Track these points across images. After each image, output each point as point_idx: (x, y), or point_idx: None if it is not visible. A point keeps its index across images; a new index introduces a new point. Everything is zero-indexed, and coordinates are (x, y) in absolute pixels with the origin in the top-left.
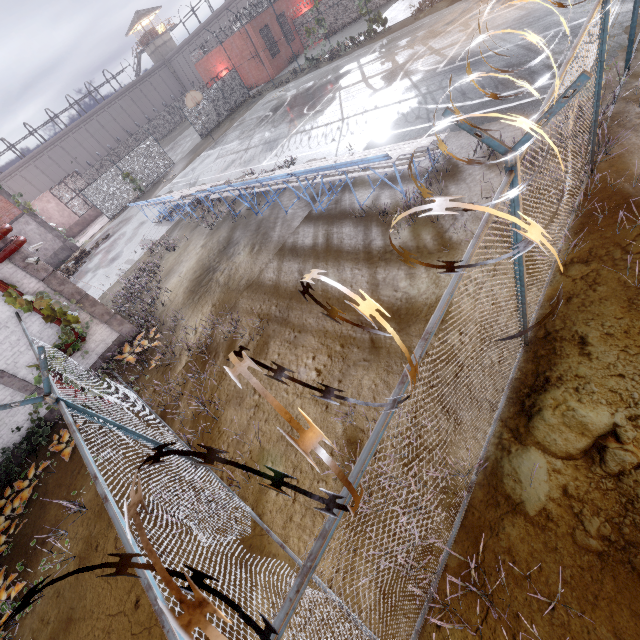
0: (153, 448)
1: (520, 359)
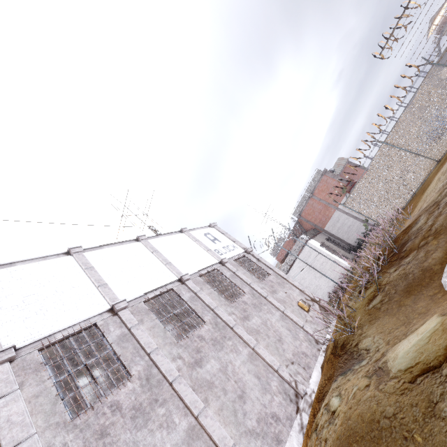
0: (336, 186)
1: (434, 167)
